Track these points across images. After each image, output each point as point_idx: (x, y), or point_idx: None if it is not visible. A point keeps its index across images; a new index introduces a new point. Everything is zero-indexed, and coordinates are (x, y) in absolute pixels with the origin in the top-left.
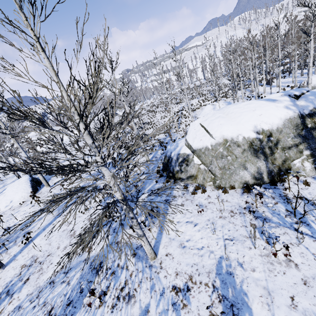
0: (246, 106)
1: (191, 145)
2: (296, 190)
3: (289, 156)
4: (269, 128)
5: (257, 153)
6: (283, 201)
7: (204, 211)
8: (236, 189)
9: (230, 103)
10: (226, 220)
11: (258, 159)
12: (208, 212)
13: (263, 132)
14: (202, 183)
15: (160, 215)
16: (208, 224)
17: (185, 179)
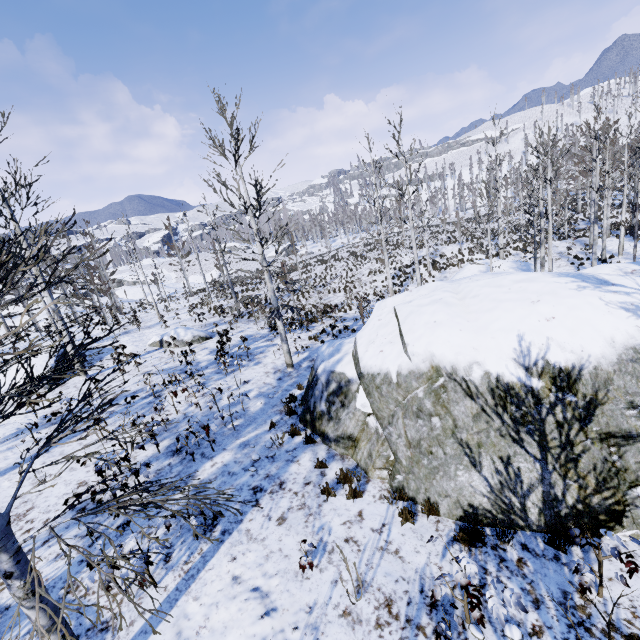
0: (518, 285)
1: (359, 358)
2: (629, 598)
3: (623, 465)
4: (570, 363)
5: (521, 431)
6: (564, 630)
7: (318, 568)
8: (442, 518)
9: (527, 266)
10: (354, 634)
11: (519, 450)
12: (325, 577)
13: (547, 371)
14: (365, 466)
15: (212, 534)
16: (300, 626)
17: (332, 441)
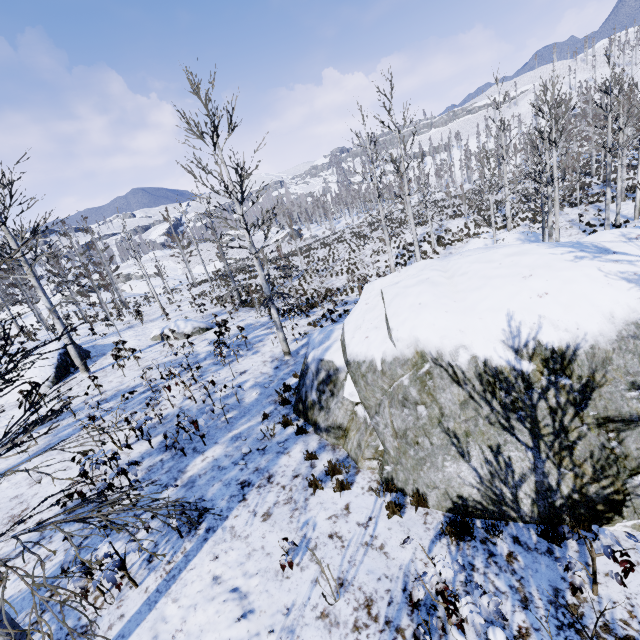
0: (509, 259)
1: (346, 345)
2: (626, 596)
3: (622, 452)
4: (564, 343)
5: (511, 418)
6: (553, 633)
7: (299, 566)
8: (431, 510)
9: (536, 237)
10: (330, 638)
11: (510, 438)
12: (306, 576)
13: (539, 352)
14: (355, 456)
15: (197, 532)
16: (276, 629)
17: (323, 431)
